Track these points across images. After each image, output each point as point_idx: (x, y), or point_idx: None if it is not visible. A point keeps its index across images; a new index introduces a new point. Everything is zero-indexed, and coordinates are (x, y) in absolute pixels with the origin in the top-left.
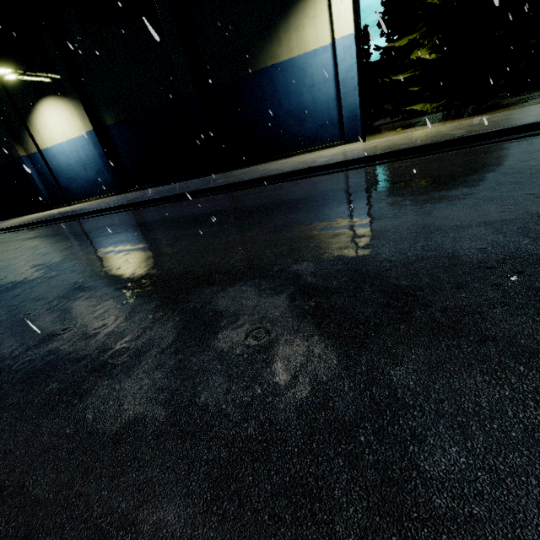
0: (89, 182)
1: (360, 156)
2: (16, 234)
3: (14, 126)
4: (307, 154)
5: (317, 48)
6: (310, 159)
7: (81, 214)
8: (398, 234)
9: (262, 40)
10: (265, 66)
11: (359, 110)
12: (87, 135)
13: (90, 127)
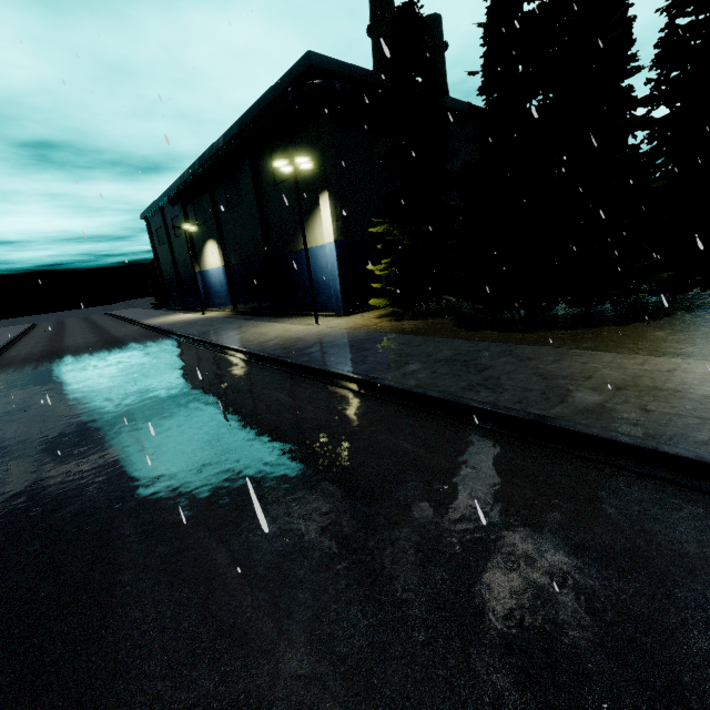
0: (223, 298)
1: (222, 343)
2: (137, 333)
3: (197, 252)
4: (307, 319)
5: (323, 244)
6: (252, 331)
7: (164, 330)
8: (87, 384)
9: (298, 233)
10: (299, 249)
11: (341, 294)
12: (222, 268)
13: (223, 264)
